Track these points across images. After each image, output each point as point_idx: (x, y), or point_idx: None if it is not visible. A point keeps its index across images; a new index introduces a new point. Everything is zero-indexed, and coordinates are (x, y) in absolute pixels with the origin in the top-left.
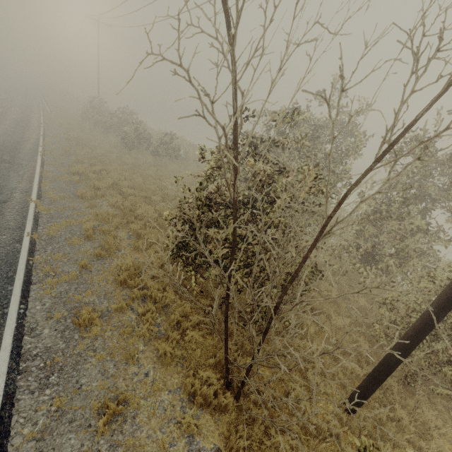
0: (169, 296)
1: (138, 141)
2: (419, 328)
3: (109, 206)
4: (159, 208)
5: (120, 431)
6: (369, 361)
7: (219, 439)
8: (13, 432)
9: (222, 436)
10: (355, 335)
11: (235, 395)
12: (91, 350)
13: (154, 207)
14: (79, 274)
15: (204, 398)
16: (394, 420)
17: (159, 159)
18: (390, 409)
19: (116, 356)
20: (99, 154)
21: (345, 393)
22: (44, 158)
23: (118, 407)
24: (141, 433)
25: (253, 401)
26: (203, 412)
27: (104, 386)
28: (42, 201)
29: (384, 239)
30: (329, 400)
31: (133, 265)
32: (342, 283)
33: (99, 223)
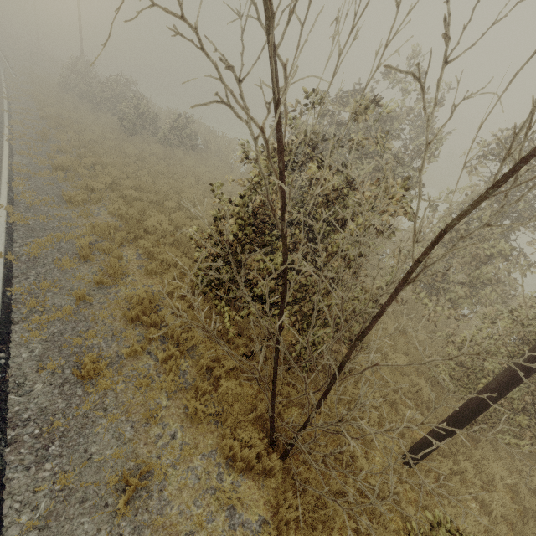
0: (196, 336)
1: (142, 124)
2: (504, 382)
3: (108, 215)
4: (176, 218)
5: (145, 509)
6: (428, 406)
7: (264, 509)
8: (7, 522)
9: (268, 505)
10: (415, 377)
11: (280, 453)
12: (100, 409)
13: (168, 216)
14: (76, 308)
15: (245, 462)
16: (456, 472)
17: (171, 150)
18: (452, 460)
19: (133, 415)
20: (89, 140)
21: (404, 444)
22: (12, 145)
23: (140, 480)
24: (172, 510)
25: (302, 461)
26: (245, 477)
27: (120, 454)
28: (15, 207)
29: (456, 264)
30: (386, 453)
31: (147, 296)
32: (398, 313)
33: (98, 238)
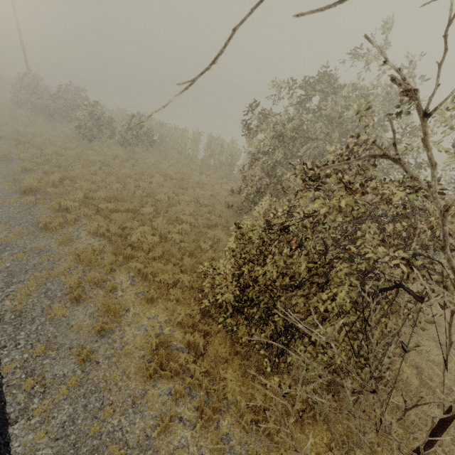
0: (228, 384)
1: (98, 128)
2: None
3: (89, 235)
4: (159, 227)
5: None
6: None
7: None
8: None
9: None
10: None
11: None
12: None
13: (149, 224)
14: (81, 374)
15: None
16: None
17: (131, 149)
18: None
19: None
20: (51, 153)
21: None
22: None
23: None
24: None
25: None
26: None
27: None
28: None
29: None
30: None
31: (159, 338)
32: None
33: (85, 268)
